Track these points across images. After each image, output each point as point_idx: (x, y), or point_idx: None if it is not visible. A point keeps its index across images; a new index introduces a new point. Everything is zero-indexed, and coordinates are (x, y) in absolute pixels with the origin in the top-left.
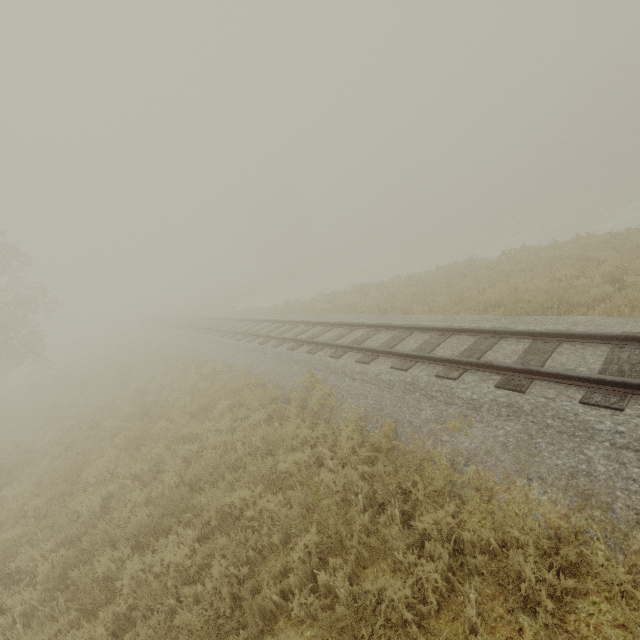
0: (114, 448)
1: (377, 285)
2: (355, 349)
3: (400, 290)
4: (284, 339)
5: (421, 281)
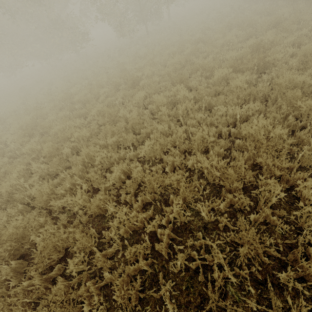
0: None
1: None
2: None
3: None
4: None
5: None
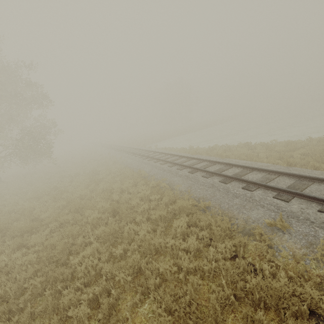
0: (93, 236)
1: (259, 144)
2: (306, 197)
3: (286, 150)
4: (212, 173)
5: (299, 146)
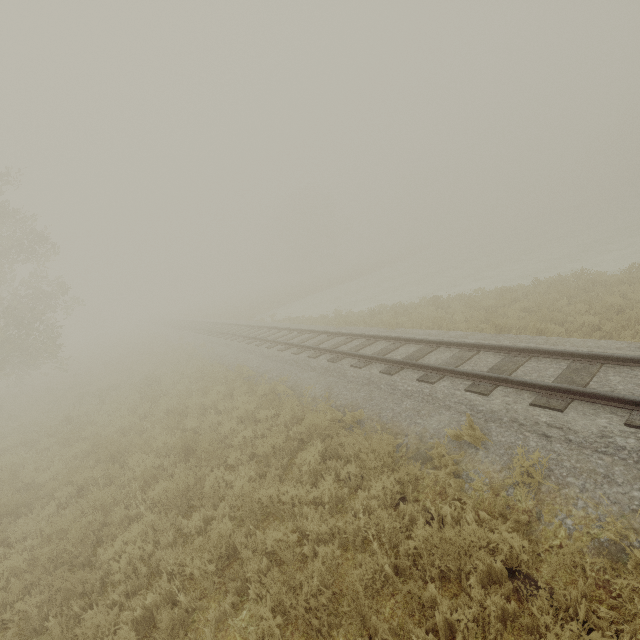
0: (146, 503)
1: (455, 298)
2: (515, 383)
3: (498, 305)
4: (369, 358)
5: (520, 296)
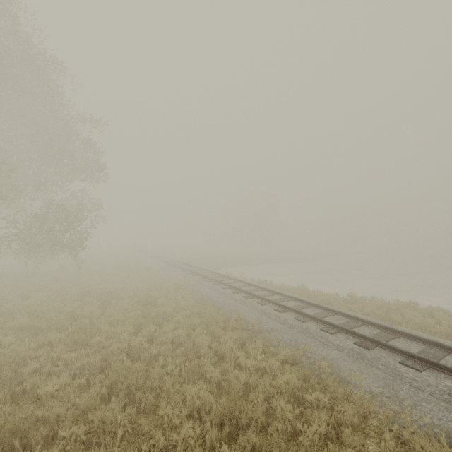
0: None
1: (434, 310)
2: None
3: None
4: (423, 360)
5: None
